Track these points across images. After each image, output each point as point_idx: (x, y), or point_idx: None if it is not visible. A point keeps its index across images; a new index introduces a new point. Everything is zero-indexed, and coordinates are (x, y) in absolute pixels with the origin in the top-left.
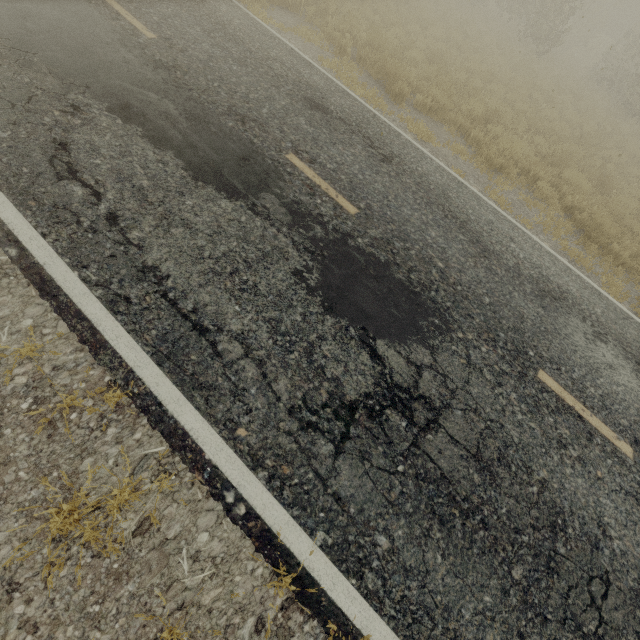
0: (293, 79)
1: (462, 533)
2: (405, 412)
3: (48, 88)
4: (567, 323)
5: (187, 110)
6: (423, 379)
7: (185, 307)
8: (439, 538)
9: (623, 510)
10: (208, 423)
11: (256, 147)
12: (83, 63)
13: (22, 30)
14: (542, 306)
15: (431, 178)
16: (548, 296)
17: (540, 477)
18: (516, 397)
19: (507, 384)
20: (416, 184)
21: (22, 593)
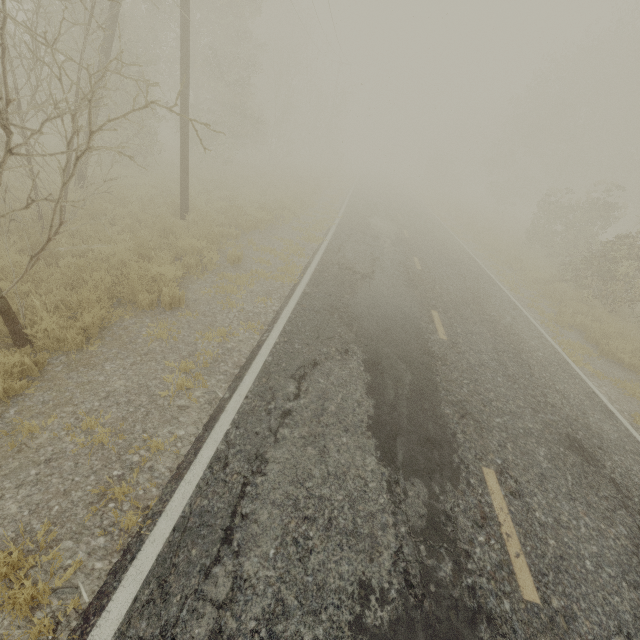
0: (567, 413)
1: None
2: None
3: (345, 337)
4: None
5: (419, 384)
6: None
7: (243, 506)
8: None
9: None
10: (119, 625)
11: (454, 440)
12: (379, 334)
13: (366, 312)
14: None
15: None
16: None
17: None
18: None
19: None
20: None
21: None
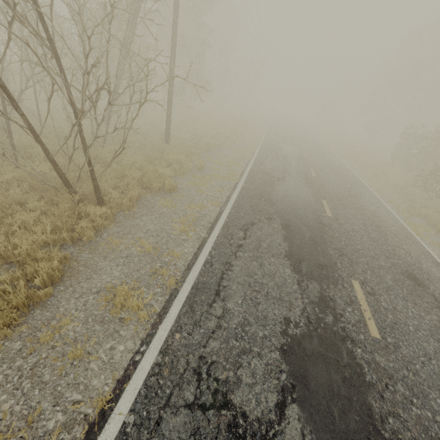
0: (408, 261)
1: None
2: None
3: (269, 211)
4: None
5: (314, 238)
6: None
7: (223, 282)
8: None
9: None
10: (175, 318)
11: (335, 266)
12: (289, 211)
13: (281, 199)
14: None
15: None
16: None
17: None
18: None
19: None
20: None
21: (96, 295)
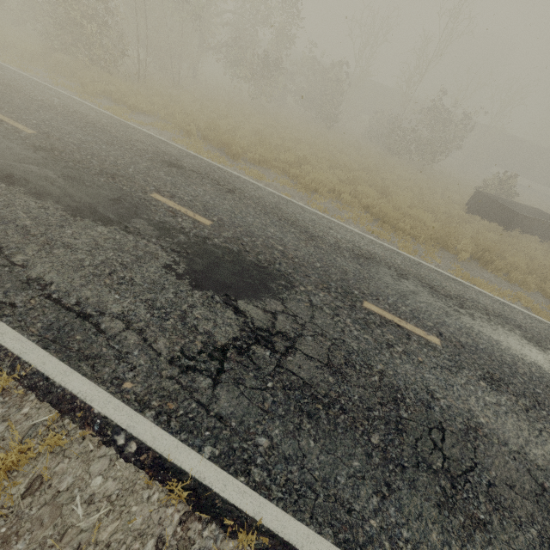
0: (152, 151)
1: (327, 420)
2: (268, 345)
3: None
4: (378, 271)
5: (64, 174)
6: (278, 321)
7: (69, 302)
8: (309, 428)
9: (442, 379)
10: (95, 384)
11: (125, 192)
12: None
13: None
14: (359, 263)
15: (266, 199)
16: (362, 257)
17: (378, 369)
18: (351, 321)
19: (342, 314)
20: (255, 203)
21: None
